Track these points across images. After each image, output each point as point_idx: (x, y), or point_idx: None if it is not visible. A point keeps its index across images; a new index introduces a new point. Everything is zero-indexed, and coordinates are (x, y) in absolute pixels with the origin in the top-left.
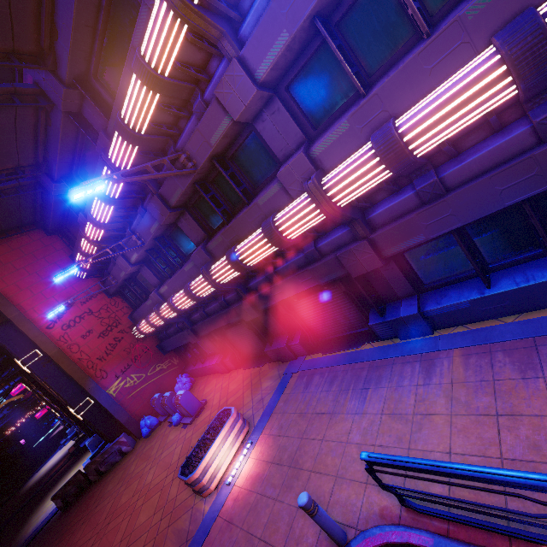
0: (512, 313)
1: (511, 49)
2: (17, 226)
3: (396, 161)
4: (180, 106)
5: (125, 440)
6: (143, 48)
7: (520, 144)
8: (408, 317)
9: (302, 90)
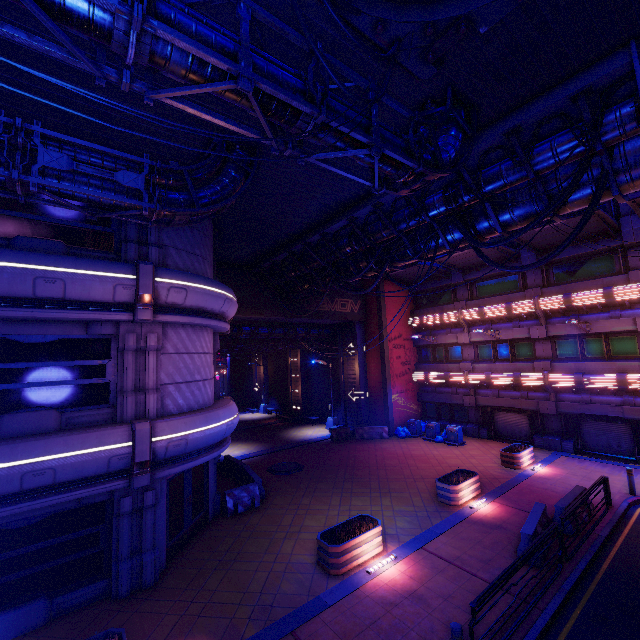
0: None
1: None
2: (405, 281)
3: None
4: (602, 306)
5: (387, 430)
6: (617, 289)
7: None
8: None
9: None
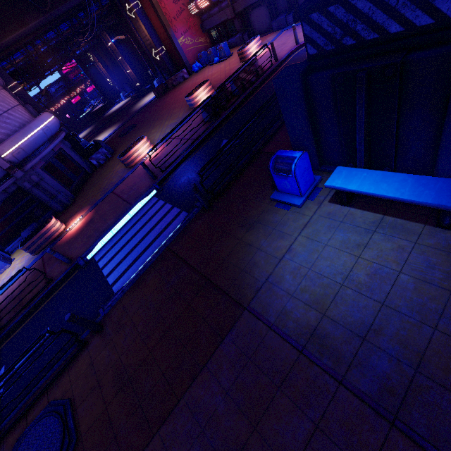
0: None
1: None
2: None
3: None
4: None
5: (186, 72)
6: None
7: None
8: None
9: None
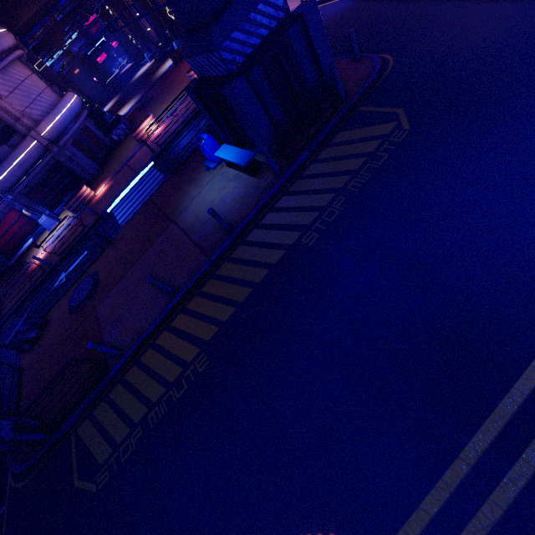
0: None
1: None
2: None
3: None
4: None
5: None
6: None
7: None
8: None
9: None
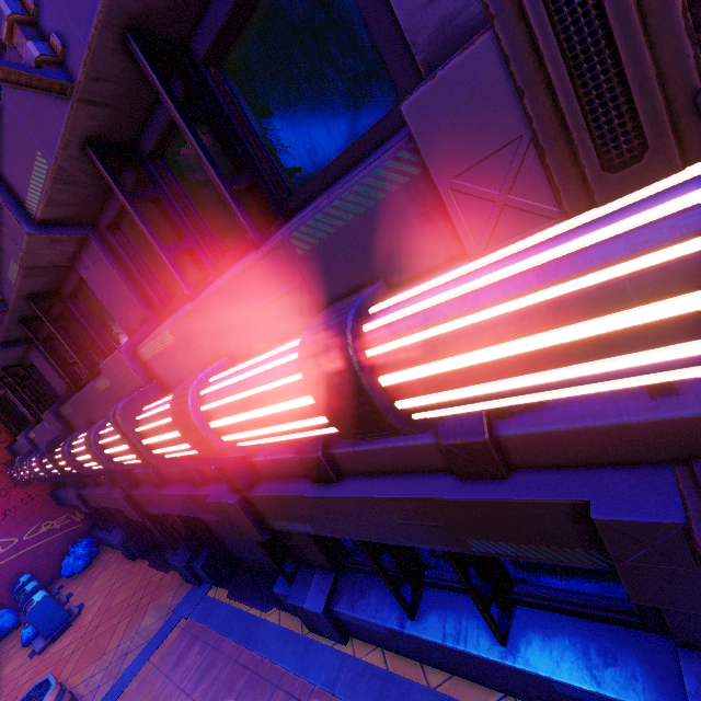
0: (441, 668)
1: (313, 381)
2: None
3: (207, 451)
4: None
5: None
6: None
7: (429, 459)
8: (312, 613)
9: (140, 237)
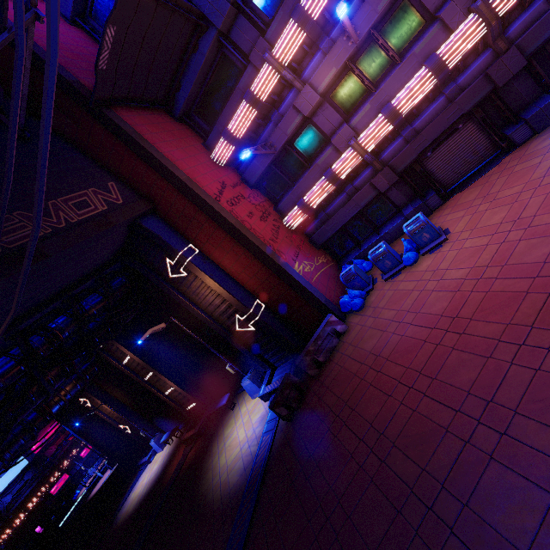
0: None
1: None
2: (151, 101)
3: None
4: None
5: (335, 319)
6: None
7: None
8: None
9: None
